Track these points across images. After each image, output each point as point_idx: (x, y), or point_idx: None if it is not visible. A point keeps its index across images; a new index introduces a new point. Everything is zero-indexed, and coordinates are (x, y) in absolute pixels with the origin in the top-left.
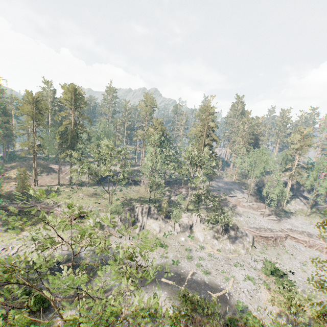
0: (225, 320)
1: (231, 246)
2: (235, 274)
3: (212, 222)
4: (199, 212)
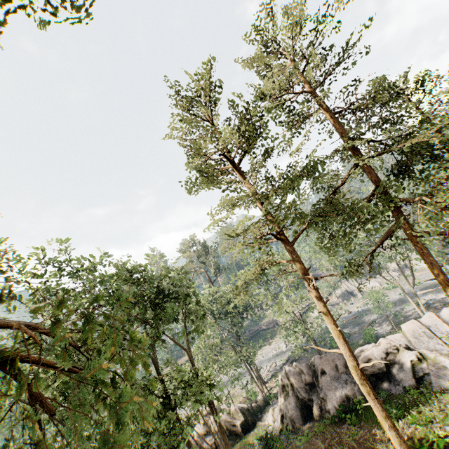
0: None
1: None
2: None
3: None
4: None
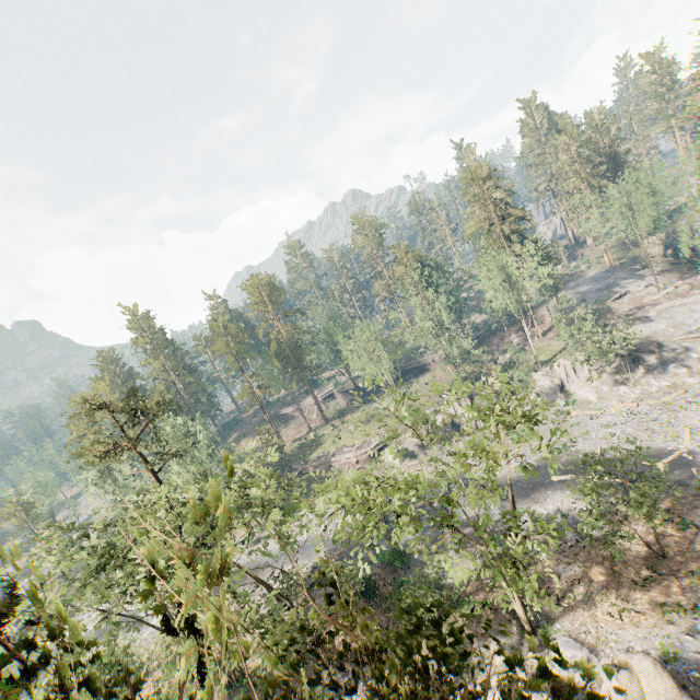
0: (695, 488)
1: (660, 383)
2: (690, 420)
3: (596, 358)
4: (564, 357)
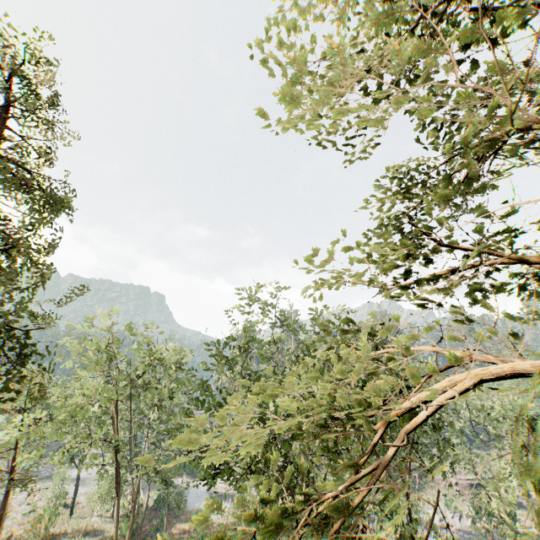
0: None
1: None
2: None
3: None
4: None
